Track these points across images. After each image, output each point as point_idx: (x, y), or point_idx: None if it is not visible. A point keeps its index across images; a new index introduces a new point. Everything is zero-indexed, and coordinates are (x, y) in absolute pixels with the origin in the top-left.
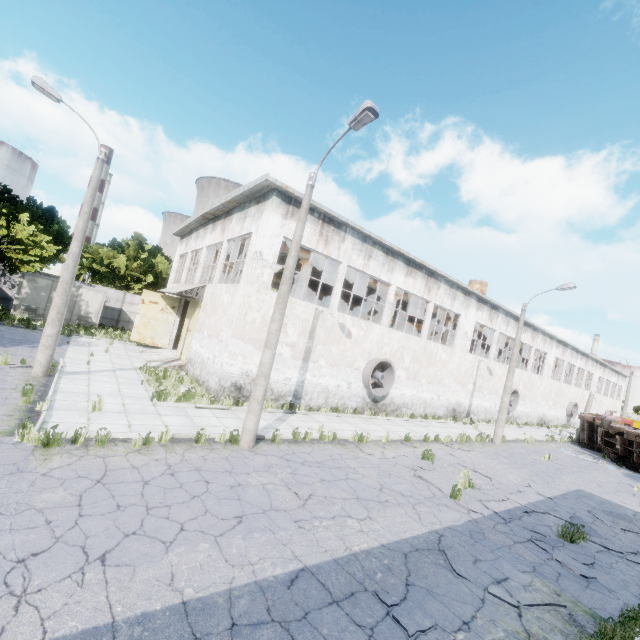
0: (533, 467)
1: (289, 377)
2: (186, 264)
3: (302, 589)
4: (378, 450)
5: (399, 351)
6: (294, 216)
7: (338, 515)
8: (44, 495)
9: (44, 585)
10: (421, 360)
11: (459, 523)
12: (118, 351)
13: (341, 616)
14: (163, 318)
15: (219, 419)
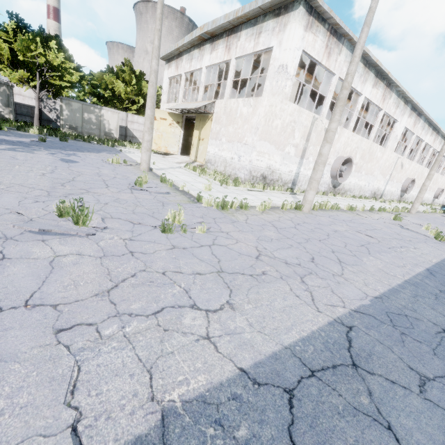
0: None
1: (291, 170)
2: (181, 85)
3: (441, 277)
4: (365, 215)
5: (355, 150)
6: (312, 28)
7: (401, 246)
8: (265, 233)
9: (340, 272)
10: (365, 157)
11: None
12: (152, 156)
13: None
14: (171, 131)
15: (268, 197)
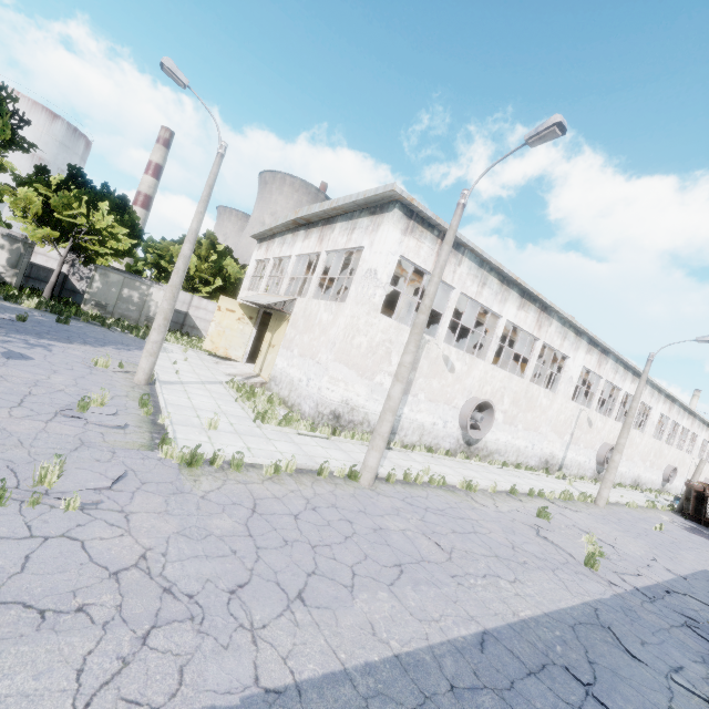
0: (648, 538)
1: None
2: (267, 271)
3: (495, 655)
4: (489, 501)
5: (500, 391)
6: (413, 232)
7: (488, 574)
8: (215, 521)
9: (265, 621)
10: (521, 403)
11: (606, 597)
12: (195, 360)
13: (545, 690)
14: (239, 328)
15: (325, 449)
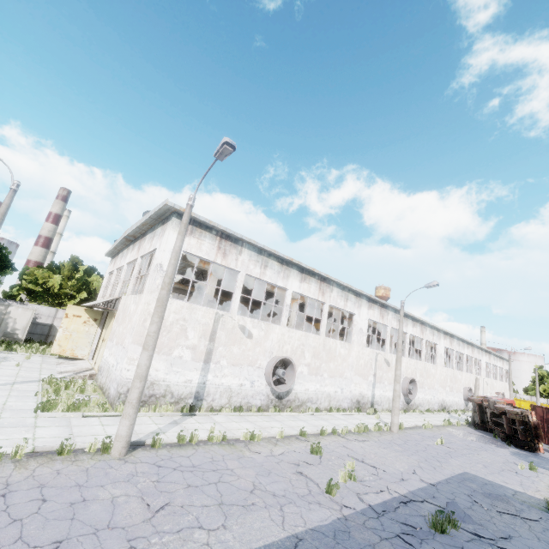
0: (424, 453)
1: (190, 379)
2: (111, 280)
3: None
4: (268, 447)
5: (300, 348)
6: (193, 233)
7: (187, 527)
8: None
9: None
10: (321, 356)
11: (326, 522)
12: (32, 364)
13: None
14: (85, 330)
15: (104, 427)
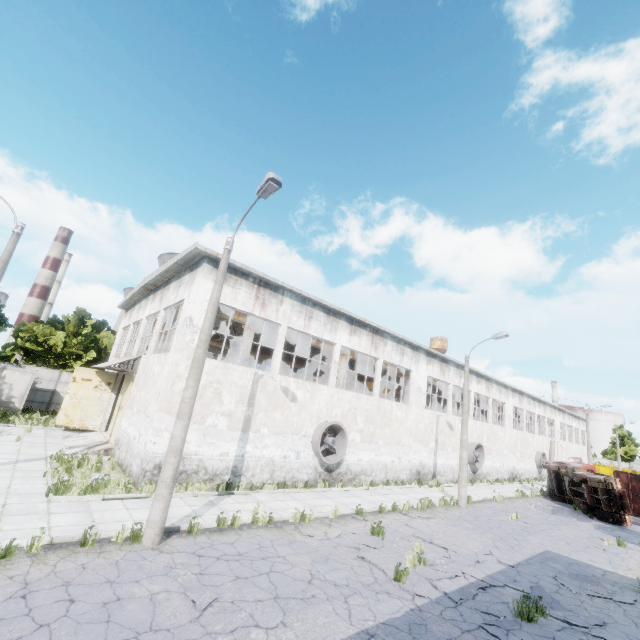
0: (498, 530)
1: (226, 451)
2: (127, 336)
3: None
4: (322, 529)
5: (351, 412)
6: (227, 281)
7: (241, 626)
8: None
9: None
10: (376, 420)
11: (398, 615)
12: (34, 439)
13: None
14: (96, 396)
15: (129, 511)
